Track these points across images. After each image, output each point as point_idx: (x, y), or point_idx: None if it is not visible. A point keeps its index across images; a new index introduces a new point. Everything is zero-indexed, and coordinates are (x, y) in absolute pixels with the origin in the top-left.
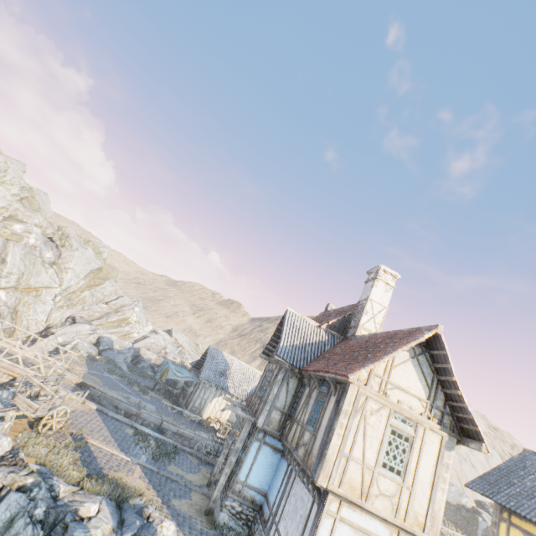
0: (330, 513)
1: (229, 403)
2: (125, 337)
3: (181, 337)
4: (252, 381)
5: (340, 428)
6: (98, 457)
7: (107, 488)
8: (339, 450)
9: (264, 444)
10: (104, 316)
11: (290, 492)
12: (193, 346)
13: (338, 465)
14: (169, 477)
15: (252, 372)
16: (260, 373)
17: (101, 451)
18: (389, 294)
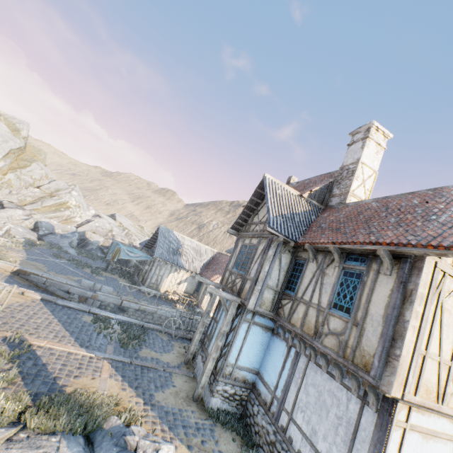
0: (399, 425)
1: (184, 277)
2: (66, 222)
3: (125, 220)
4: (204, 256)
5: (415, 319)
6: (48, 364)
7: (65, 421)
8: (416, 348)
9: (253, 324)
10: (37, 200)
11: (303, 380)
12: (137, 228)
13: (415, 367)
14: (144, 366)
15: (203, 248)
16: (210, 249)
17: (53, 354)
18: (379, 156)
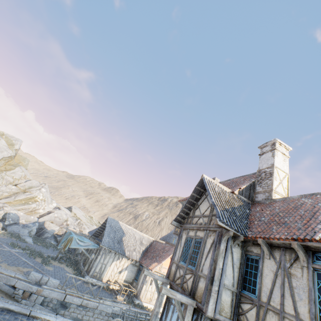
0: None
1: (125, 265)
2: (31, 213)
3: (79, 212)
4: (142, 244)
5: None
6: None
7: None
8: None
9: None
10: (12, 195)
11: None
12: (88, 218)
13: None
14: None
15: (142, 236)
16: (148, 237)
17: None
18: (286, 163)
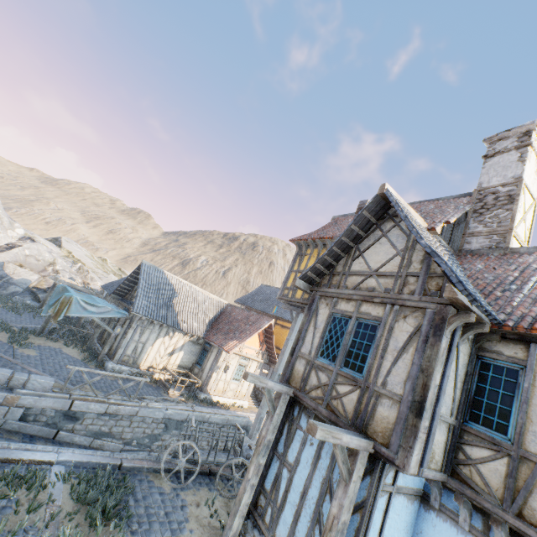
0: None
1: (179, 343)
2: None
3: (77, 249)
4: (209, 311)
5: None
6: None
7: None
8: None
9: (394, 494)
10: None
11: None
12: (97, 261)
13: None
14: None
15: (207, 298)
16: (218, 299)
17: None
18: None
